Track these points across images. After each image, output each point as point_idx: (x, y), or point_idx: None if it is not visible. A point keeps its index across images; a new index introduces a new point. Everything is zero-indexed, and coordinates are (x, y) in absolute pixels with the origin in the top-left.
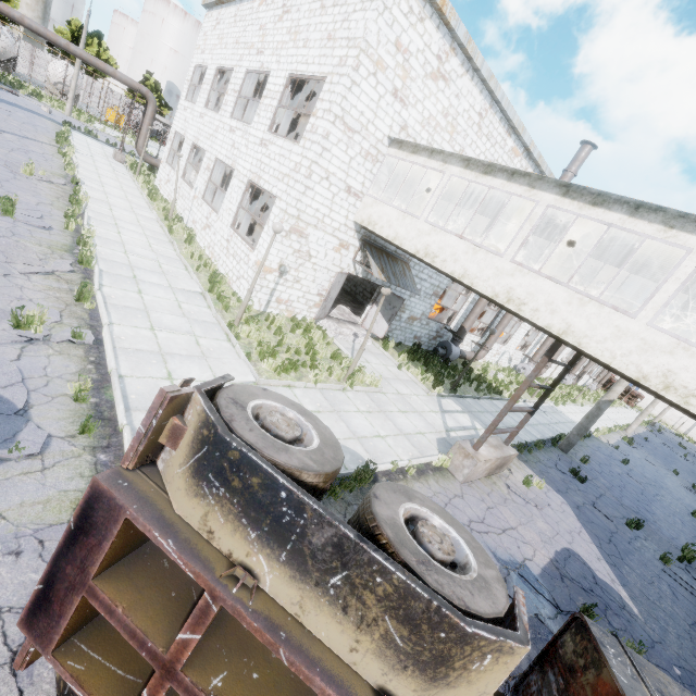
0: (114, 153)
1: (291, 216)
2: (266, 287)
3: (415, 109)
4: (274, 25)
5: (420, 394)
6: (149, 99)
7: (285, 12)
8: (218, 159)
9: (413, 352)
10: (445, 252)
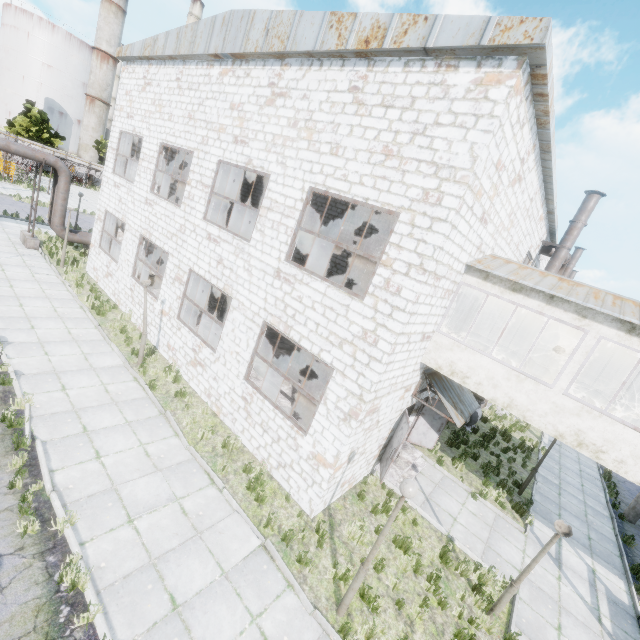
0: (23, 238)
1: (368, 402)
2: (333, 483)
3: (492, 222)
4: (259, 109)
5: (522, 543)
6: (59, 169)
7: (277, 94)
8: (194, 271)
9: (455, 444)
10: (619, 450)
